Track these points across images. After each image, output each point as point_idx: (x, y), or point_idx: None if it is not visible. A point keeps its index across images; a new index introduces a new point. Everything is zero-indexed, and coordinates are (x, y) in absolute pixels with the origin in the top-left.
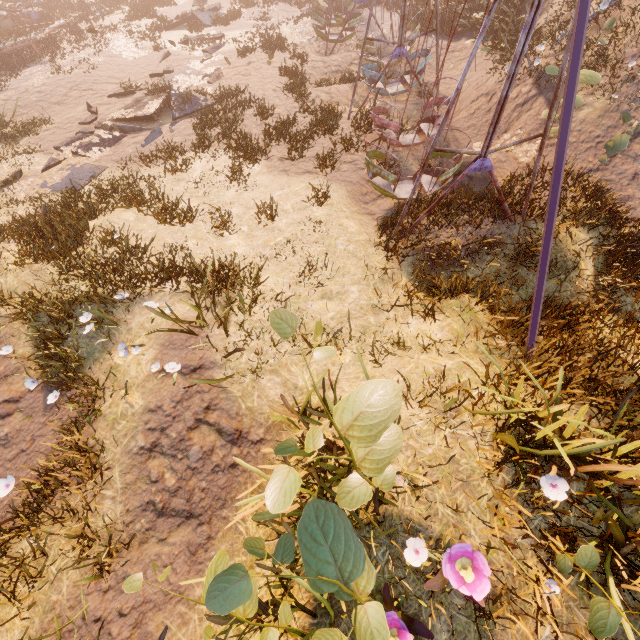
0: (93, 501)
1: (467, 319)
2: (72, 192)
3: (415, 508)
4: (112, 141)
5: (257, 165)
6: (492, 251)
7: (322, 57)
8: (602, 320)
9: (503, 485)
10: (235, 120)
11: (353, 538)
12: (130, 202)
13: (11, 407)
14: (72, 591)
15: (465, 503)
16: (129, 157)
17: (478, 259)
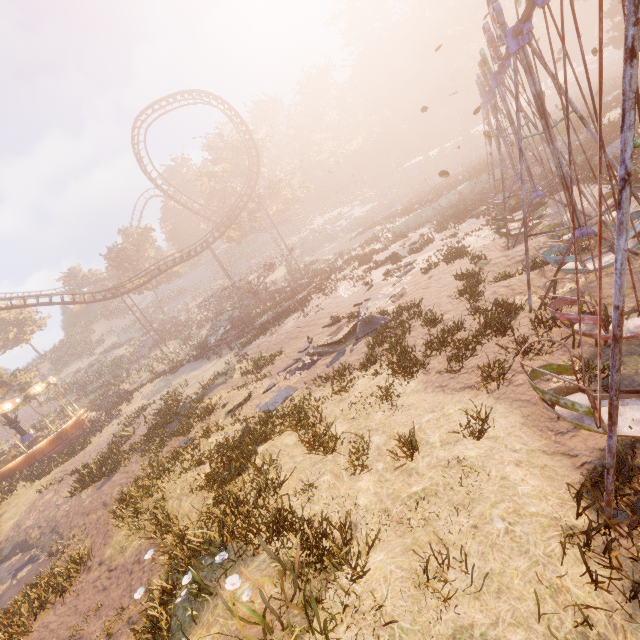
0: None
1: None
2: (266, 414)
3: None
4: (310, 364)
5: (413, 380)
6: None
7: (504, 252)
8: None
9: None
10: (403, 334)
11: None
12: (295, 425)
13: None
14: None
15: None
16: (314, 378)
17: None
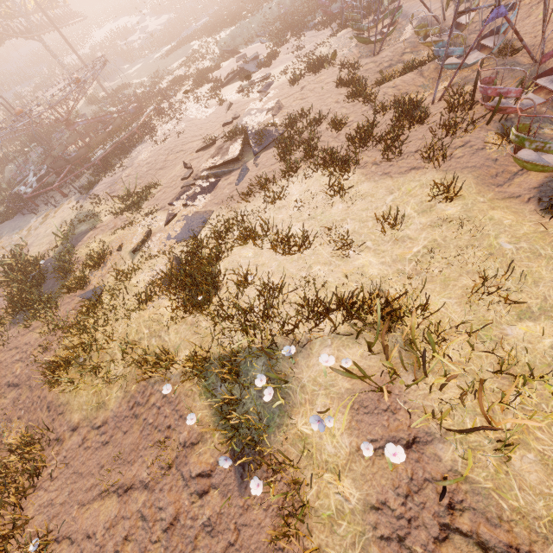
0: None
1: None
2: (194, 240)
3: None
4: (210, 187)
5: (352, 175)
6: None
7: (371, 58)
8: None
9: None
10: (312, 139)
11: None
12: (245, 239)
13: (205, 483)
14: None
15: None
16: (229, 197)
17: None
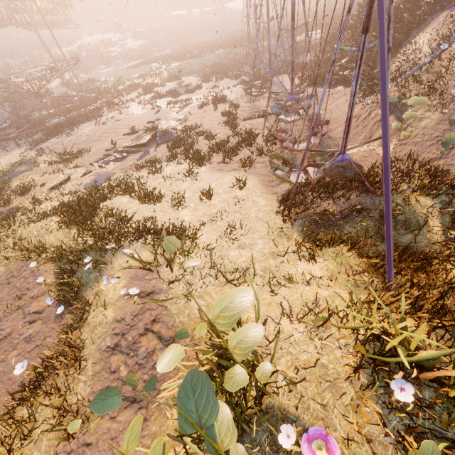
0: (72, 383)
1: (340, 261)
2: (95, 187)
3: (290, 401)
4: (121, 158)
5: (203, 167)
6: (360, 215)
7: (248, 104)
8: (452, 263)
9: (362, 387)
10: (192, 142)
11: (213, 396)
12: (126, 192)
13: (36, 316)
14: (47, 450)
15: (332, 401)
16: (129, 167)
17: (351, 221)
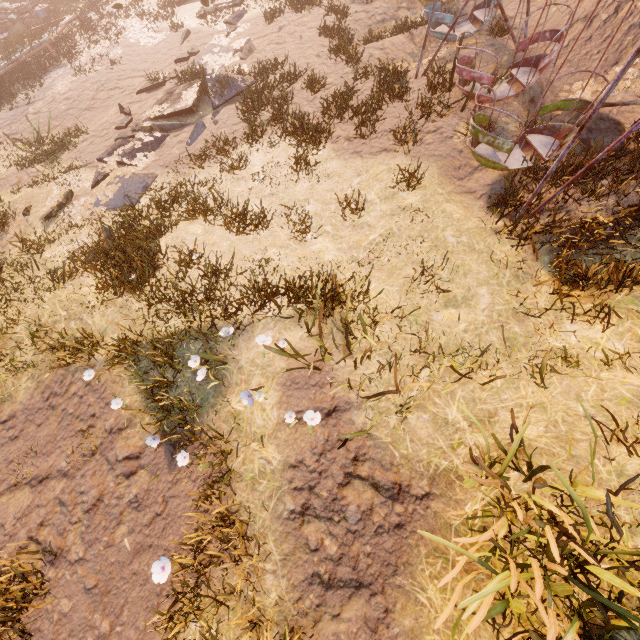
0: (253, 577)
1: None
2: (130, 209)
3: None
4: (155, 144)
5: (322, 150)
6: None
7: (363, 6)
8: None
9: None
10: (284, 99)
11: None
12: (194, 213)
13: (133, 464)
14: None
15: None
16: (178, 160)
17: (627, 235)
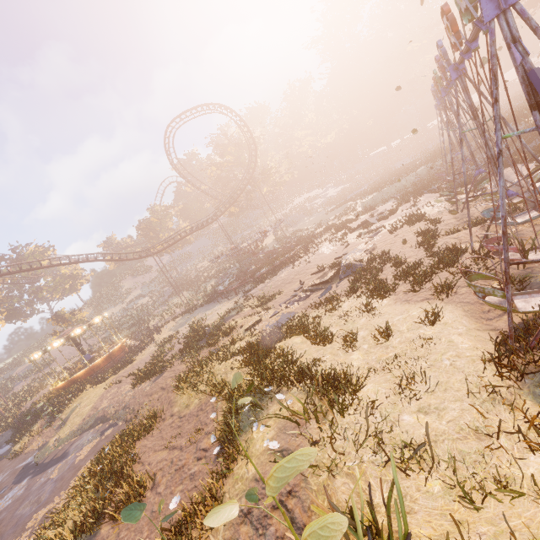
0: None
1: None
2: (276, 328)
3: None
4: (305, 297)
5: (386, 299)
6: None
7: (454, 215)
8: None
9: None
10: (376, 272)
11: None
12: (300, 331)
13: (203, 454)
14: None
15: None
16: (309, 305)
17: None
